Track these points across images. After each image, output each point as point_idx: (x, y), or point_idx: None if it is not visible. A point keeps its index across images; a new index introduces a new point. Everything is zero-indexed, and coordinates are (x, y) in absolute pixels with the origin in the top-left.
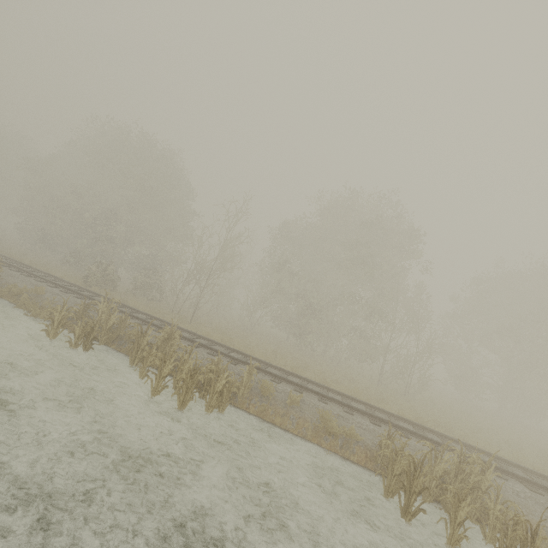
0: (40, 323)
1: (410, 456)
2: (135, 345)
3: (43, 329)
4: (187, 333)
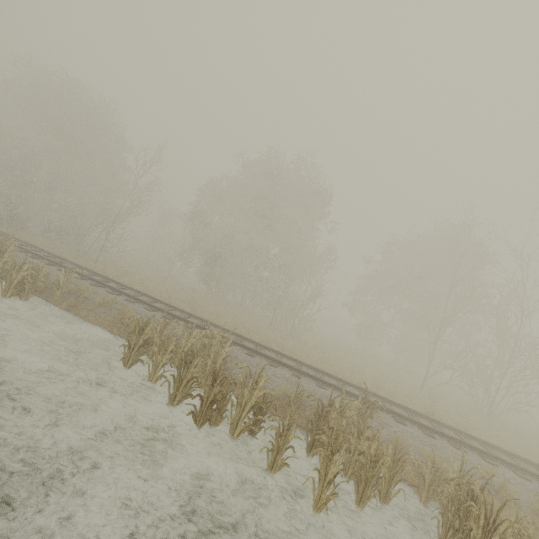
0: None
1: (137, 320)
2: None
3: None
4: (59, 259)
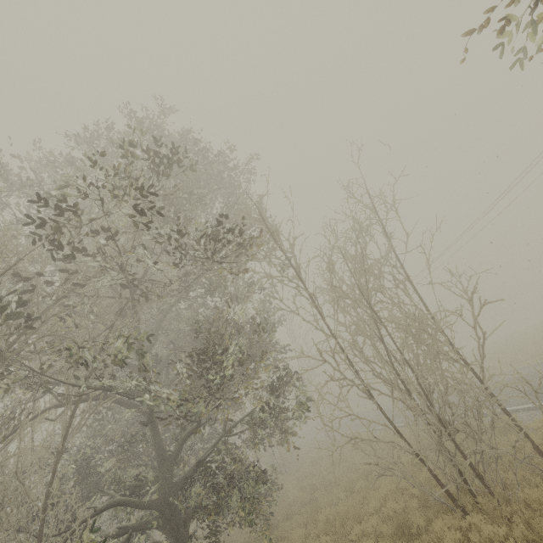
0: None
1: None
2: None
3: None
4: None
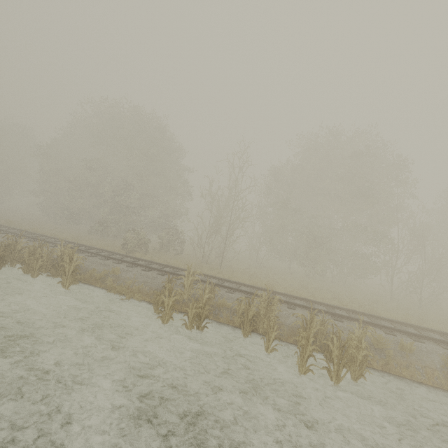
0: (155, 311)
1: None
2: (245, 318)
3: (158, 316)
4: (247, 287)
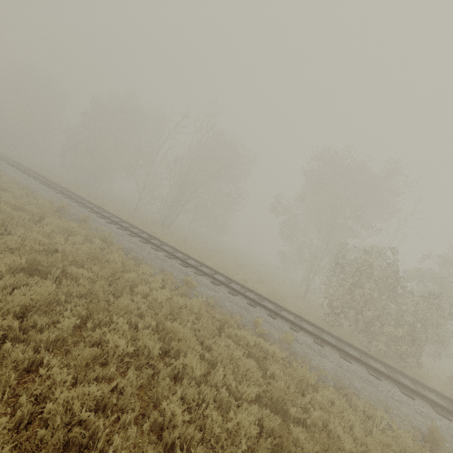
0: None
1: None
2: None
3: None
4: None
